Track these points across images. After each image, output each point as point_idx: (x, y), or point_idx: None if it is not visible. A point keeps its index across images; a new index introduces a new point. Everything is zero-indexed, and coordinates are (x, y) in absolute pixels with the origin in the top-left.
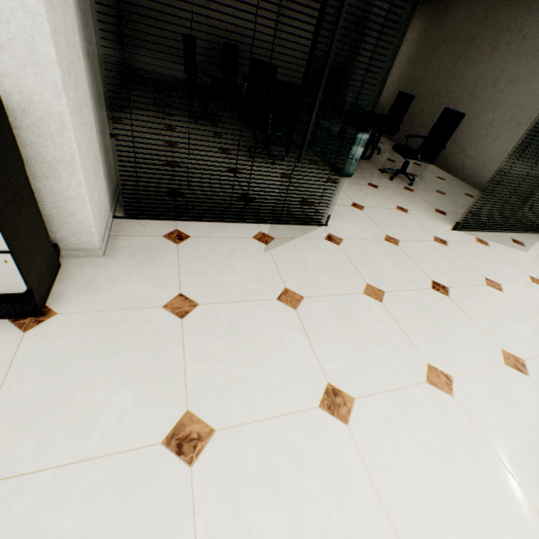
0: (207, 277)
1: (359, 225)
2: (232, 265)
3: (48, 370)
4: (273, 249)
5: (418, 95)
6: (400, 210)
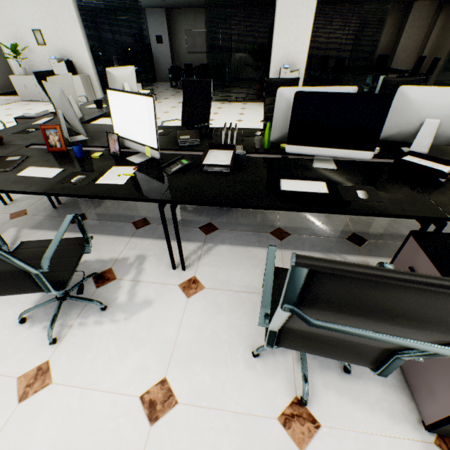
0: None
1: None
2: None
3: None
4: None
5: (440, 56)
6: None
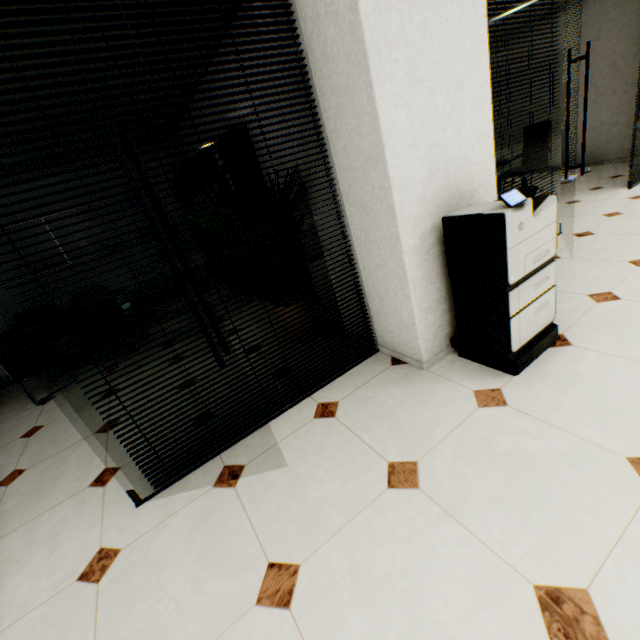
0: (577, 284)
1: (574, 222)
2: (573, 274)
3: (626, 344)
4: (569, 257)
5: None
6: (572, 203)
